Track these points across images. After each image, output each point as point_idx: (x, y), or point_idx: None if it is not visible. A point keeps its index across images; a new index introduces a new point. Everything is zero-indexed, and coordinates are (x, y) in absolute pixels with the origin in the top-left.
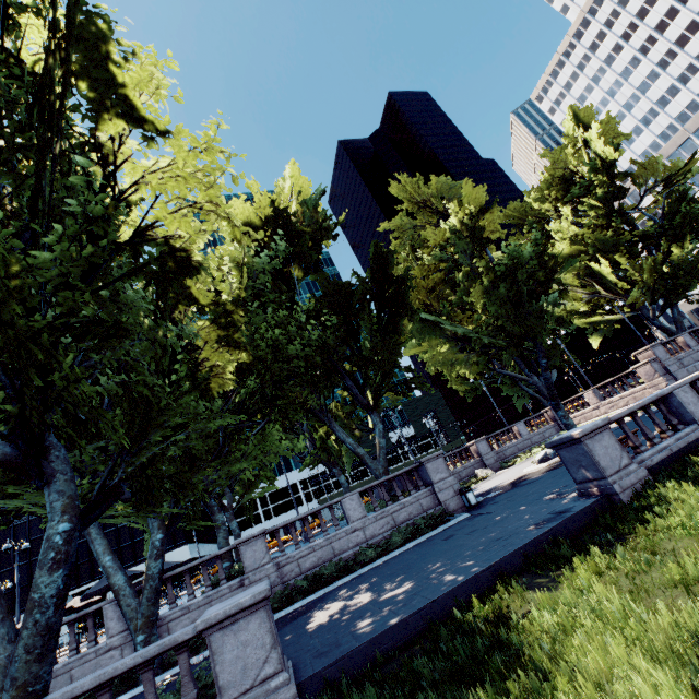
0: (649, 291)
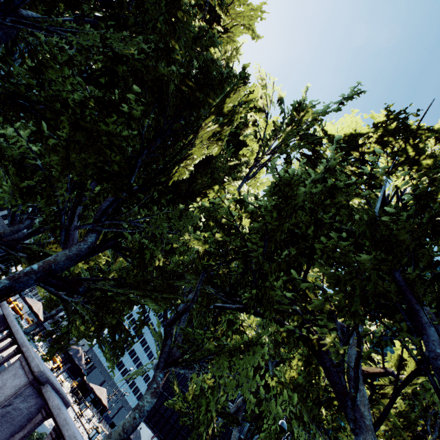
0: None
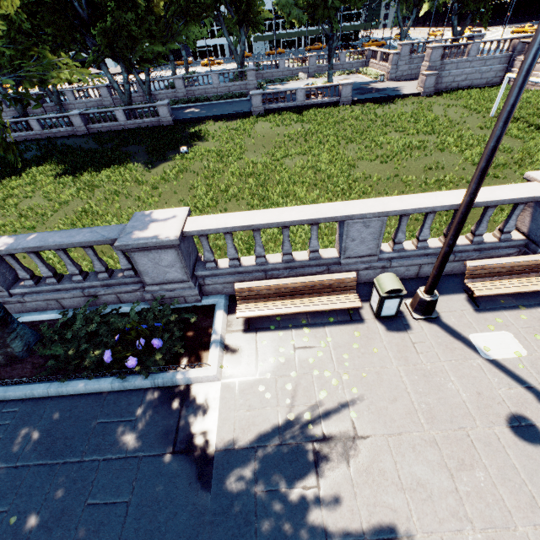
0: None
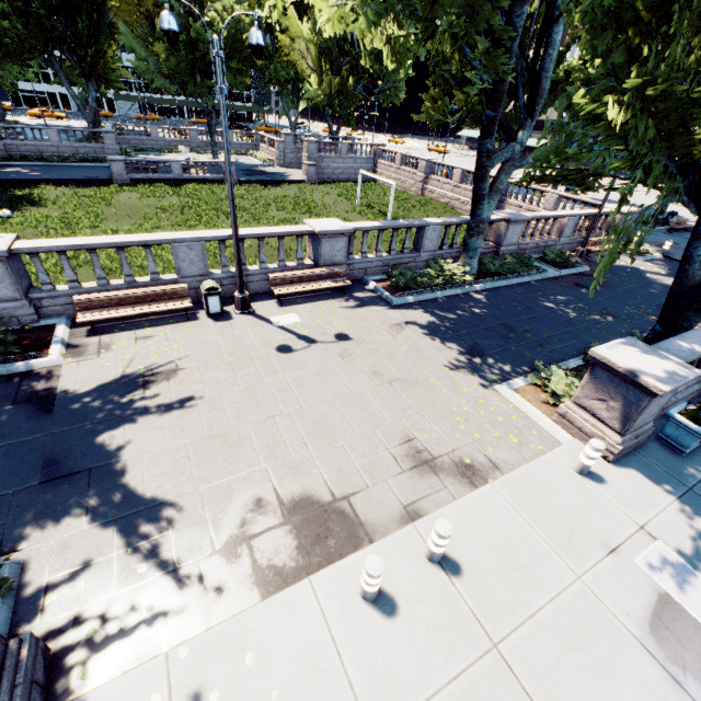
0: (326, 98)
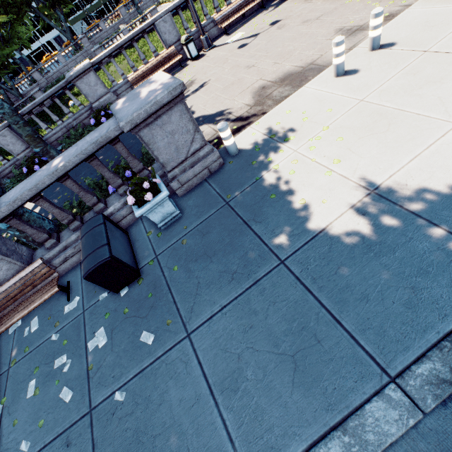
0: None
